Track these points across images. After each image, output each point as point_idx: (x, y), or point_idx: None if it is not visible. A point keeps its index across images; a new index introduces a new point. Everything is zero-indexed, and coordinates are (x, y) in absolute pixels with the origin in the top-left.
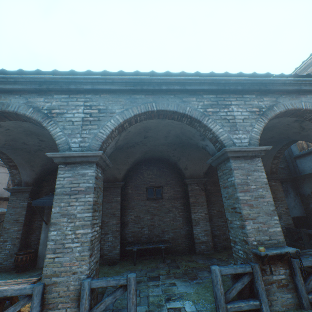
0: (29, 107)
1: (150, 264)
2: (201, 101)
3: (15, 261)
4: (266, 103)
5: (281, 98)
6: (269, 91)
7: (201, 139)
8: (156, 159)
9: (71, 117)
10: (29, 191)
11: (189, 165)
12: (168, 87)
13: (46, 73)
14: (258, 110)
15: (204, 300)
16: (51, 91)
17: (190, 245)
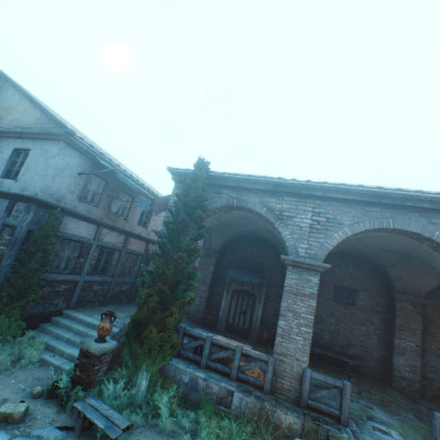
0: (263, 206)
1: (332, 374)
2: None
3: (205, 318)
4: None
5: None
6: None
7: None
8: (355, 255)
9: (299, 221)
10: (216, 257)
11: (405, 276)
12: (414, 204)
13: (284, 179)
14: None
15: (413, 438)
16: (282, 192)
17: (383, 374)
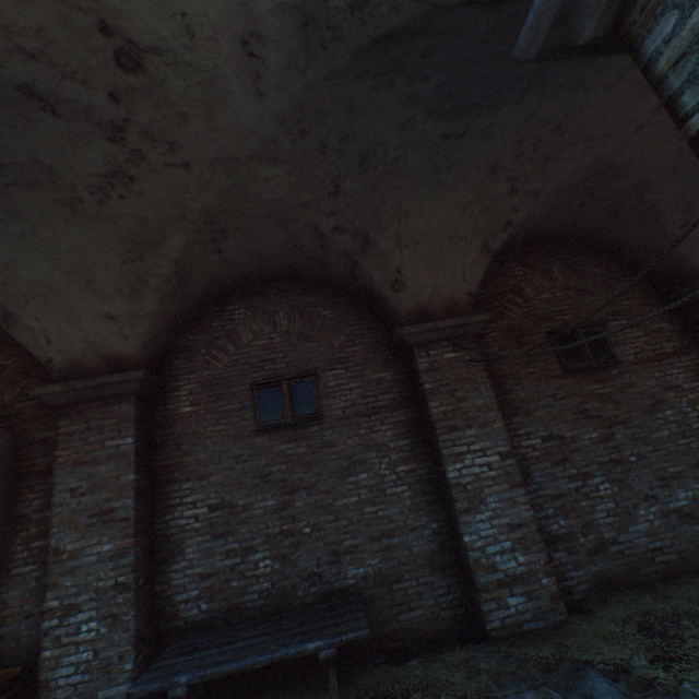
0: None
1: None
2: None
3: None
4: None
5: None
6: None
7: None
8: (282, 272)
9: None
10: None
11: (411, 269)
12: None
13: None
14: None
15: None
16: None
17: (459, 596)
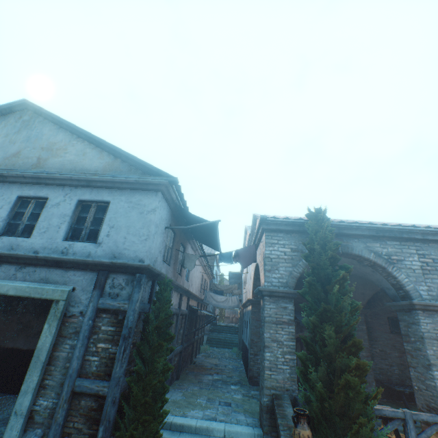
0: (369, 251)
1: None
2: None
3: None
4: None
5: None
6: None
7: None
8: None
9: (409, 264)
10: None
11: None
12: None
13: (388, 225)
14: None
15: None
16: (382, 237)
17: None
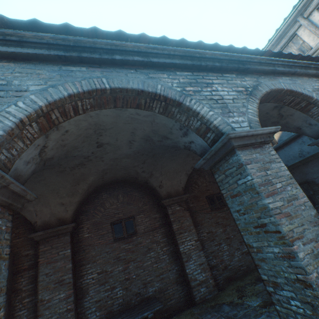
0: None
1: None
2: (174, 78)
3: None
4: (249, 82)
5: (261, 78)
6: (247, 71)
7: (182, 134)
8: (120, 180)
9: None
10: None
11: (165, 181)
12: (125, 57)
13: None
14: (244, 90)
15: None
16: None
17: (186, 292)
